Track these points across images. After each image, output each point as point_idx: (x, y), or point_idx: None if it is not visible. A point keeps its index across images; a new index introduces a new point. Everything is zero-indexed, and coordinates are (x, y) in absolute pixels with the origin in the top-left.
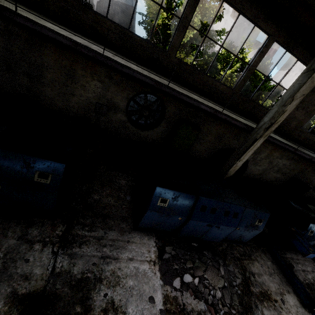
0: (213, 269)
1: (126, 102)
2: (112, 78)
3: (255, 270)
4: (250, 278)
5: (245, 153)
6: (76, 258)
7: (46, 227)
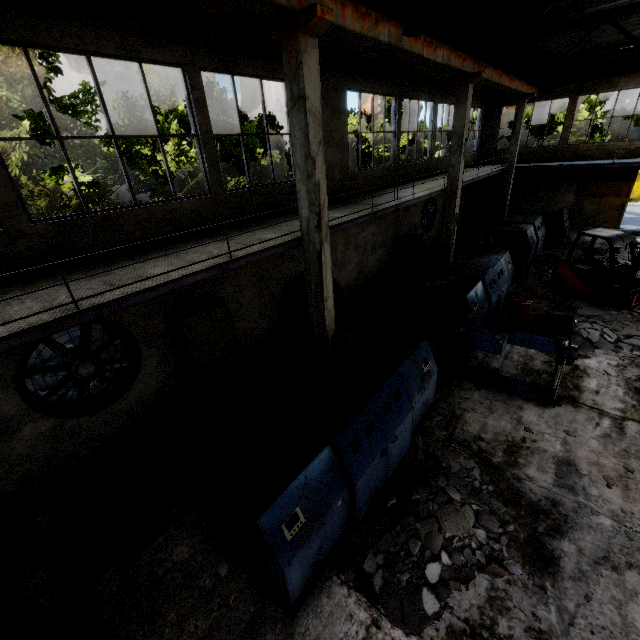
0: (446, 511)
1: (15, 394)
2: None
3: (475, 428)
4: (481, 448)
5: (324, 284)
6: None
7: None
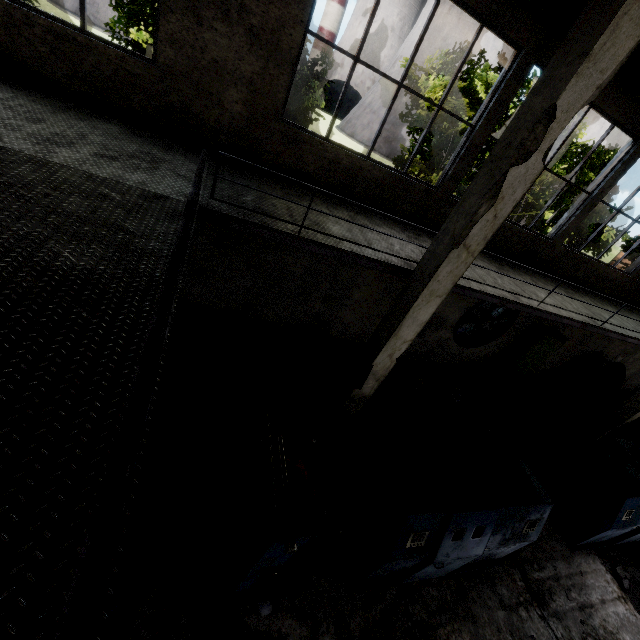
0: None
1: (461, 314)
2: None
3: None
4: None
5: None
6: (562, 618)
7: (505, 580)
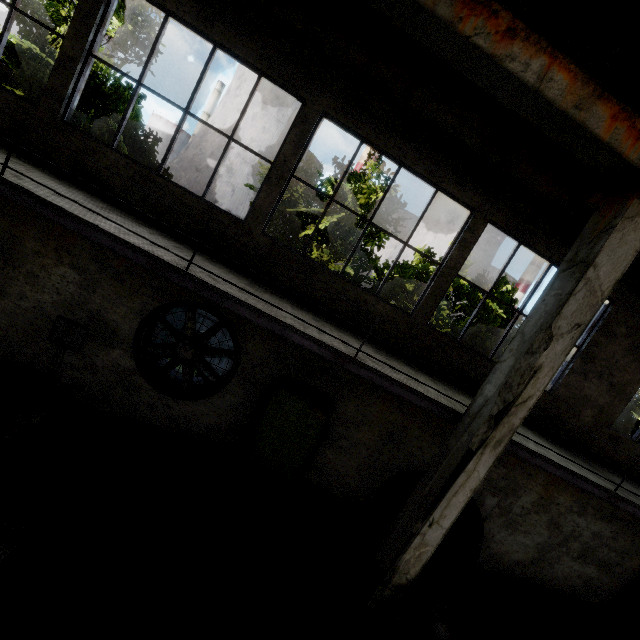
0: None
1: (139, 323)
2: (109, 265)
3: None
4: None
5: (444, 498)
6: None
7: None
